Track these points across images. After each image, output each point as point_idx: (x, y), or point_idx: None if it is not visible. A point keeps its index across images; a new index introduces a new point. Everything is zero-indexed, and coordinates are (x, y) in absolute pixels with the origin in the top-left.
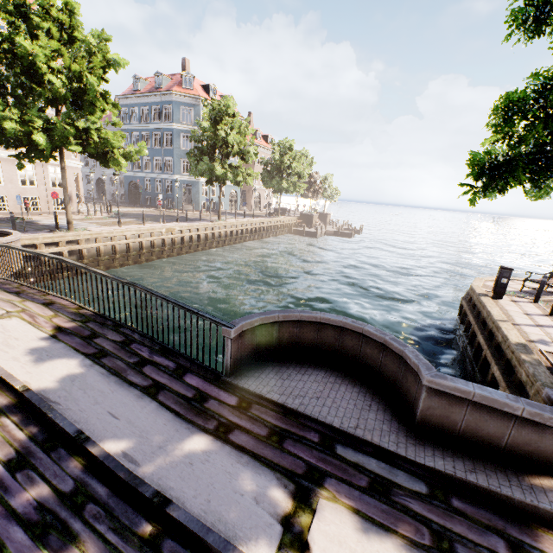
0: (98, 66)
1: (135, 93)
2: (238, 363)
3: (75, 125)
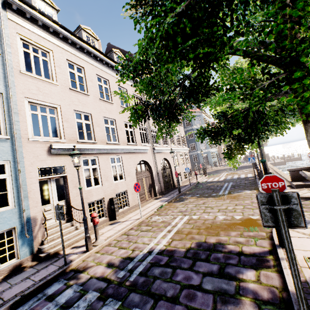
0: None
1: None
2: None
3: None
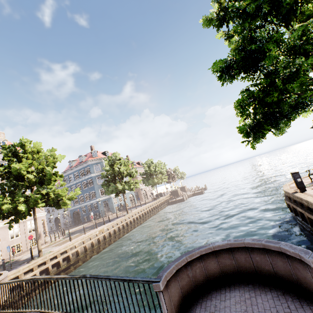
0: (51, 162)
1: (70, 168)
2: (174, 312)
3: (41, 193)
